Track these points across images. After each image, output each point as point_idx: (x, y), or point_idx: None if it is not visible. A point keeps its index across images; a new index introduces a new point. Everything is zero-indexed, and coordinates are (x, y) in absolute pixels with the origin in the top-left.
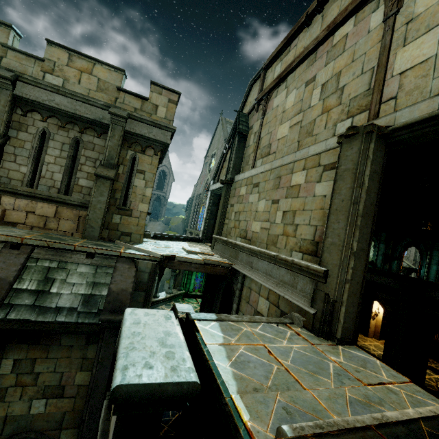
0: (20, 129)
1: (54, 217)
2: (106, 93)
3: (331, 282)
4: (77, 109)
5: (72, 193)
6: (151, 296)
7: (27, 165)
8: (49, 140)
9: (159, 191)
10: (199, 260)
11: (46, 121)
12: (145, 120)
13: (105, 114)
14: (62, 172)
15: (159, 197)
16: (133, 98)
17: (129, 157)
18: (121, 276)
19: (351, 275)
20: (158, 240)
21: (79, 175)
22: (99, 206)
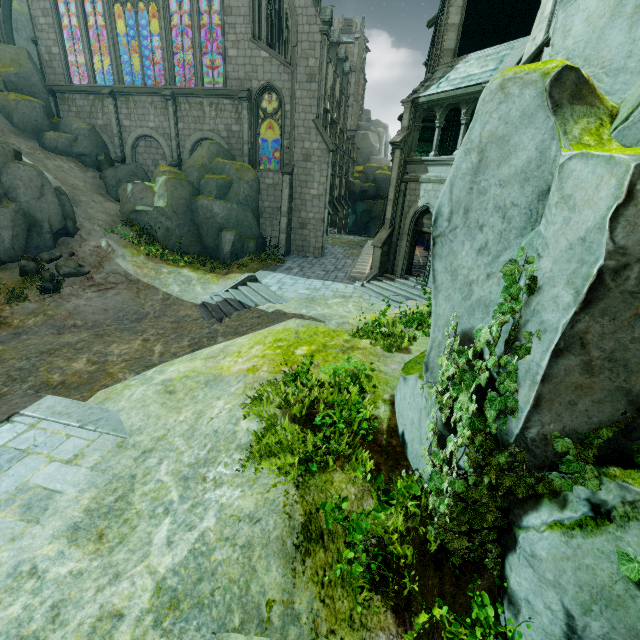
0: None
1: None
2: None
3: None
4: None
5: None
6: None
7: None
8: None
9: None
10: None
11: None
12: None
13: None
14: None
15: None
16: None
17: None
18: None
19: None
20: None
21: None
22: None
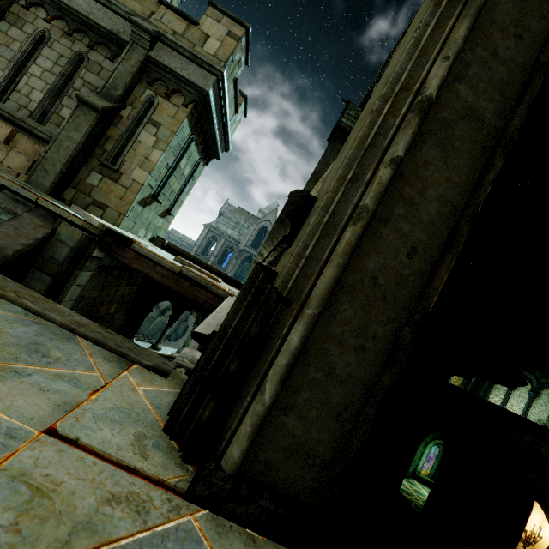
0: (15, 24)
1: (5, 144)
2: (141, 3)
3: (302, 229)
4: (93, 13)
5: (46, 124)
6: (64, 293)
7: (5, 70)
8: (45, 47)
9: (253, 248)
10: (172, 263)
11: (51, 23)
12: (181, 48)
13: (128, 28)
14: (44, 92)
15: (251, 256)
16: (176, 18)
17: (144, 98)
18: (14, 230)
19: (382, 191)
20: (171, 254)
21: (66, 102)
22: (67, 145)
